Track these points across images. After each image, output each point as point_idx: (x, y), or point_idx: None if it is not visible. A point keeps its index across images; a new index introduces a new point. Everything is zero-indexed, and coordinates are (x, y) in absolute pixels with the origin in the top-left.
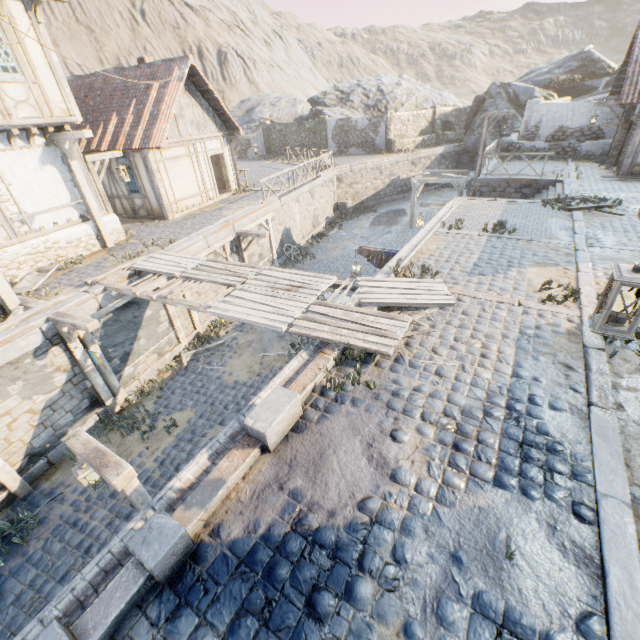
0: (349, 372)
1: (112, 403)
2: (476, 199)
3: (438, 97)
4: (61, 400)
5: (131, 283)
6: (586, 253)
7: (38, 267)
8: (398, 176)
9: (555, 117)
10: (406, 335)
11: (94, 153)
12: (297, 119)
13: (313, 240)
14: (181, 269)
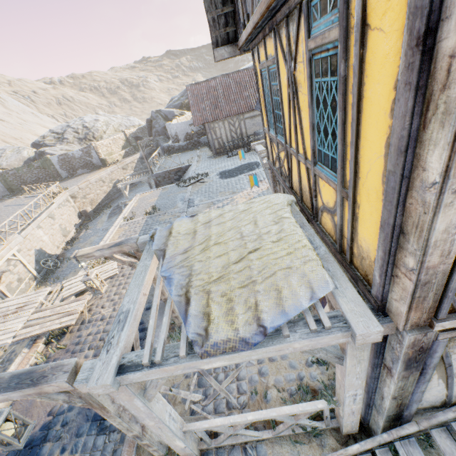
0: (54, 345)
1: None
2: (148, 192)
3: (128, 121)
4: None
5: None
6: (185, 213)
7: None
8: (118, 179)
9: (182, 129)
10: (89, 305)
11: None
12: (26, 161)
13: (68, 245)
14: None
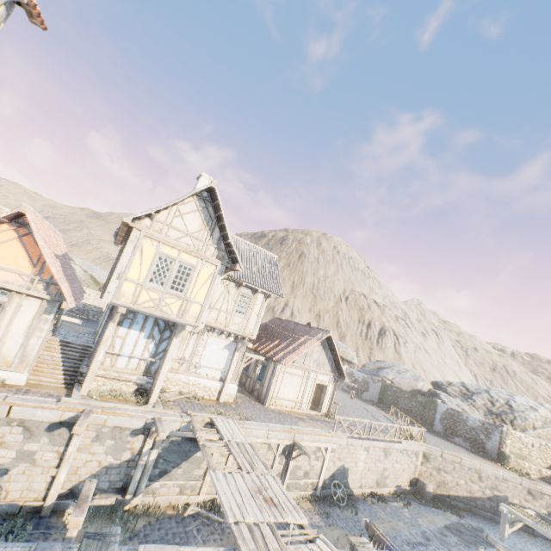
0: None
1: (129, 499)
2: None
3: None
4: (115, 469)
5: (204, 427)
6: None
7: (181, 390)
8: (505, 495)
9: None
10: None
11: (256, 351)
12: (415, 390)
13: (370, 496)
14: (230, 437)
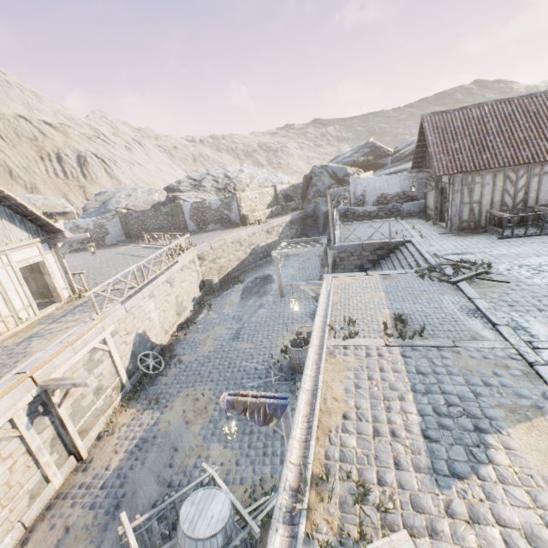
0: None
1: None
2: (348, 275)
3: (275, 177)
4: None
5: None
6: None
7: None
8: (257, 244)
9: (375, 187)
10: None
11: None
12: (155, 205)
13: (179, 331)
14: None
